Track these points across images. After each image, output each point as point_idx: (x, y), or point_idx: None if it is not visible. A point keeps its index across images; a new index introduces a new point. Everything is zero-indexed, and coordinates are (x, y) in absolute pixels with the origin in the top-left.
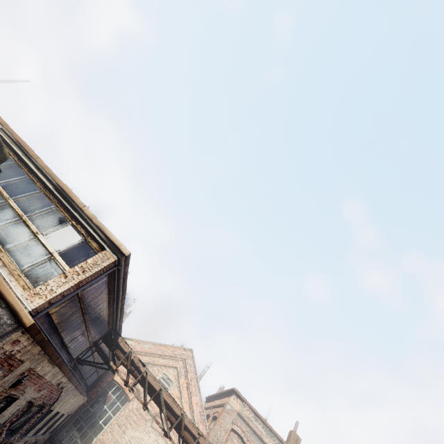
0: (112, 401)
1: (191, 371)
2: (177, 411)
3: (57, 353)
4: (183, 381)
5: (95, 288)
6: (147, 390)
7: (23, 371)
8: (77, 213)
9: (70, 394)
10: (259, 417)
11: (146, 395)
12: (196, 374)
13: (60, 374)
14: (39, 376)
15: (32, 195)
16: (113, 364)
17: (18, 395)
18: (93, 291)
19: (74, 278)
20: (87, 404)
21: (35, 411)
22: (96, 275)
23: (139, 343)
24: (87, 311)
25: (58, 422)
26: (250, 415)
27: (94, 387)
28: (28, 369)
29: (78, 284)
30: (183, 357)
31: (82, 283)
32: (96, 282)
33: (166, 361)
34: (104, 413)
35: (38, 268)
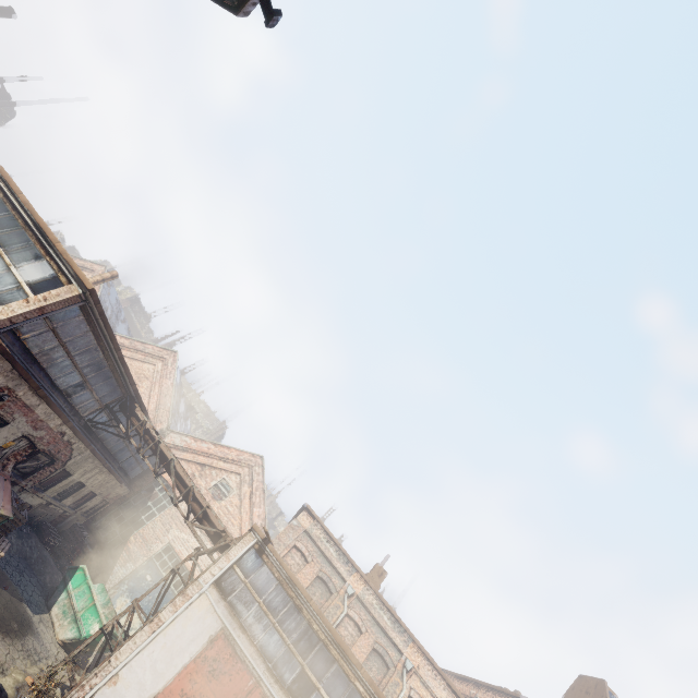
0: (158, 498)
1: (258, 480)
2: (190, 484)
3: (35, 380)
4: (246, 490)
5: (71, 325)
6: (160, 460)
7: (1, 387)
8: (52, 249)
9: (90, 462)
10: (332, 539)
11: (156, 462)
12: (264, 484)
13: (57, 419)
14: (27, 406)
15: (13, 231)
16: (123, 427)
17: (8, 419)
18: (70, 328)
19: (35, 304)
20: (129, 496)
21: (45, 461)
22: (60, 306)
23: (196, 441)
24: (73, 353)
25: (91, 502)
26: (322, 535)
27: (139, 481)
28: (7, 387)
29: (39, 309)
30: (250, 464)
31: (45, 310)
32: (70, 318)
33: (227, 466)
34: (148, 509)
35: (6, 293)
